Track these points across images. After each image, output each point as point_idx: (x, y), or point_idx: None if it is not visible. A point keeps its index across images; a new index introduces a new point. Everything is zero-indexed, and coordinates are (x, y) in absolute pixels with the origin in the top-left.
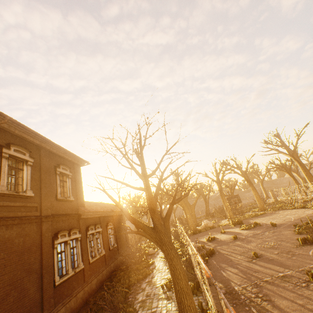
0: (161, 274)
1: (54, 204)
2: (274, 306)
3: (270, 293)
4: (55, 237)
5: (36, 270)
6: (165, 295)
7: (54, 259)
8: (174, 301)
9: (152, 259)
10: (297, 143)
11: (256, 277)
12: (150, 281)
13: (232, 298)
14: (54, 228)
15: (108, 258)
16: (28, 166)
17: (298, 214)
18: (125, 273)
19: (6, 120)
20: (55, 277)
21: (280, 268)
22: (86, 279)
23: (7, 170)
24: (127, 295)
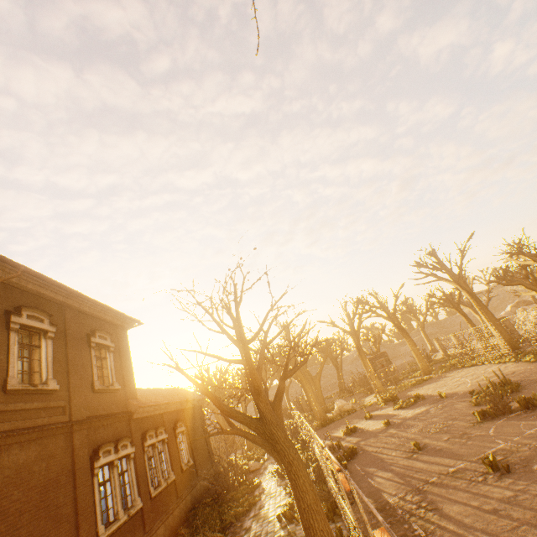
0: (274, 500)
1: (90, 399)
2: (441, 515)
3: (437, 499)
4: (95, 456)
5: (68, 516)
6: (284, 530)
7: (94, 496)
8: (300, 536)
9: (258, 479)
10: (461, 263)
11: (418, 479)
12: (257, 514)
13: (385, 516)
14: (92, 440)
15: (181, 486)
16: (47, 339)
17: (477, 375)
18: (213, 508)
19: (19, 272)
20: (99, 526)
21: (451, 460)
22: (147, 527)
23: (17, 350)
24: None
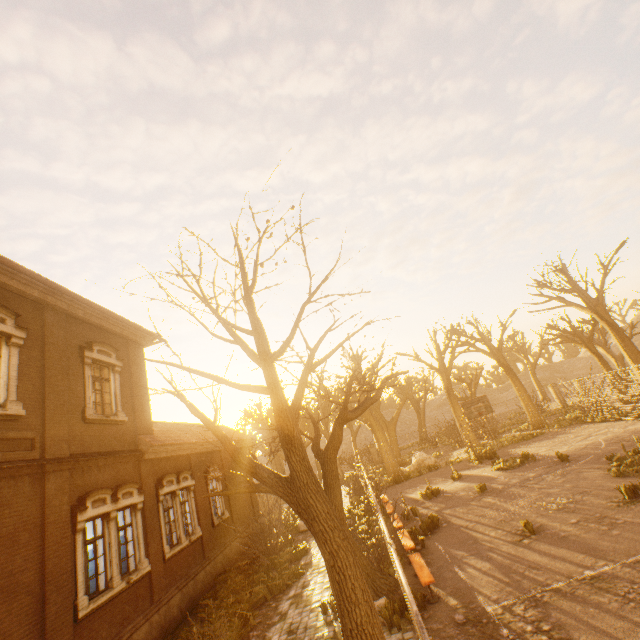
0: (322, 578)
1: (78, 431)
2: None
3: (568, 622)
4: (79, 506)
5: (30, 586)
6: (329, 629)
7: (75, 558)
8: None
9: (306, 544)
10: (603, 283)
11: (533, 581)
12: (298, 595)
13: (481, 635)
14: (77, 485)
15: (210, 544)
16: (11, 347)
17: (614, 434)
18: (246, 576)
19: None
20: (79, 597)
21: (587, 557)
22: (156, 596)
23: None
24: (246, 631)
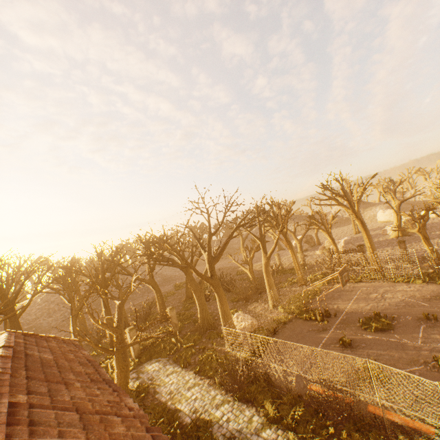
0: None
1: None
2: None
3: None
4: None
5: None
6: None
7: None
8: None
9: None
10: (362, 195)
11: None
12: None
13: None
14: None
15: None
16: None
17: (401, 293)
18: None
19: None
20: None
21: None
22: None
23: None
24: None
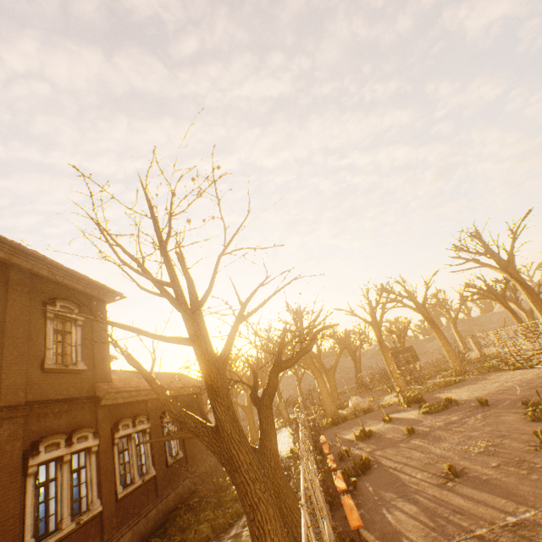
0: None
1: (36, 379)
2: None
3: None
4: (32, 451)
5: None
6: None
7: (24, 501)
8: None
9: None
10: (512, 246)
11: (457, 527)
12: (238, 535)
13: None
14: (32, 430)
15: (164, 483)
16: None
17: (528, 380)
18: (194, 514)
19: None
20: (26, 540)
21: (508, 502)
22: (106, 535)
23: None
24: None
